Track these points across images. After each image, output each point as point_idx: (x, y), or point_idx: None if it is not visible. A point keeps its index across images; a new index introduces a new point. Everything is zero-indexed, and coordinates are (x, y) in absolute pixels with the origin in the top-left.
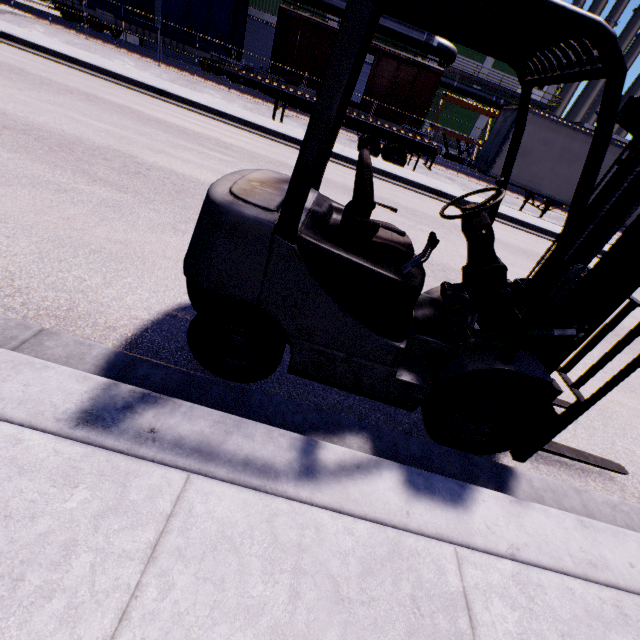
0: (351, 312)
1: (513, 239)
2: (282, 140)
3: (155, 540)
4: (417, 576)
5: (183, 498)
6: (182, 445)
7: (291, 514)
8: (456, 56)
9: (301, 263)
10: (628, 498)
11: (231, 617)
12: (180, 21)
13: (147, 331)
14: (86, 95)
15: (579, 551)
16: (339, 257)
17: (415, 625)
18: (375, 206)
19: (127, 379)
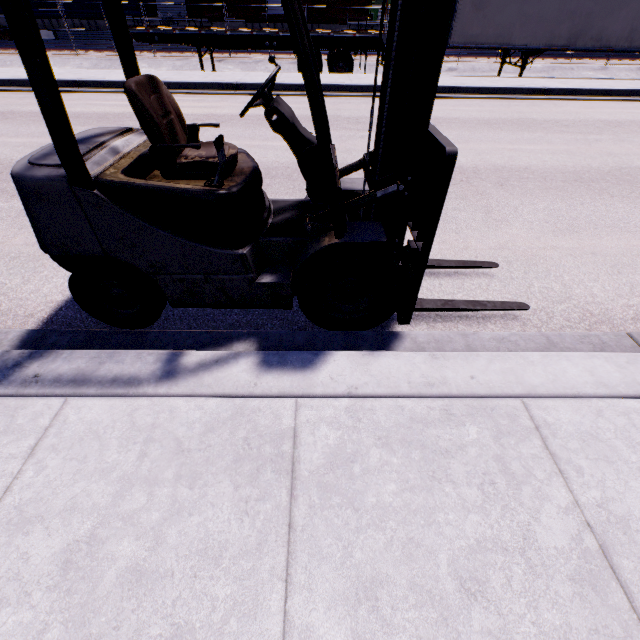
0: (182, 235)
1: (477, 112)
2: (211, 90)
3: (35, 444)
4: (254, 425)
5: (60, 414)
6: (60, 380)
7: (150, 406)
8: None
9: (110, 205)
10: (528, 330)
11: (89, 477)
12: None
13: (61, 310)
14: (2, 114)
15: (420, 378)
16: (139, 188)
17: (242, 455)
18: (197, 128)
19: (38, 349)
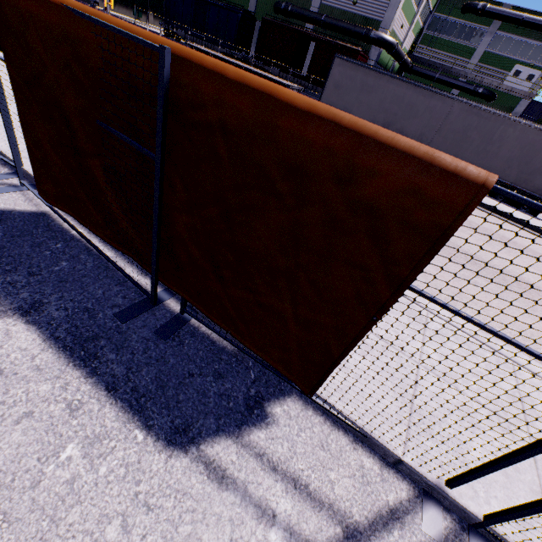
0: None
1: None
2: None
3: None
4: None
5: None
6: None
7: None
8: (393, 44)
9: None
10: None
11: None
12: (213, 32)
13: None
14: None
15: None
16: None
17: None
18: None
19: None
